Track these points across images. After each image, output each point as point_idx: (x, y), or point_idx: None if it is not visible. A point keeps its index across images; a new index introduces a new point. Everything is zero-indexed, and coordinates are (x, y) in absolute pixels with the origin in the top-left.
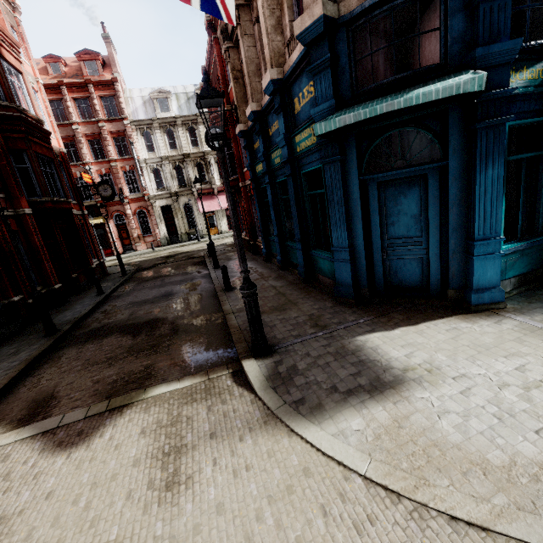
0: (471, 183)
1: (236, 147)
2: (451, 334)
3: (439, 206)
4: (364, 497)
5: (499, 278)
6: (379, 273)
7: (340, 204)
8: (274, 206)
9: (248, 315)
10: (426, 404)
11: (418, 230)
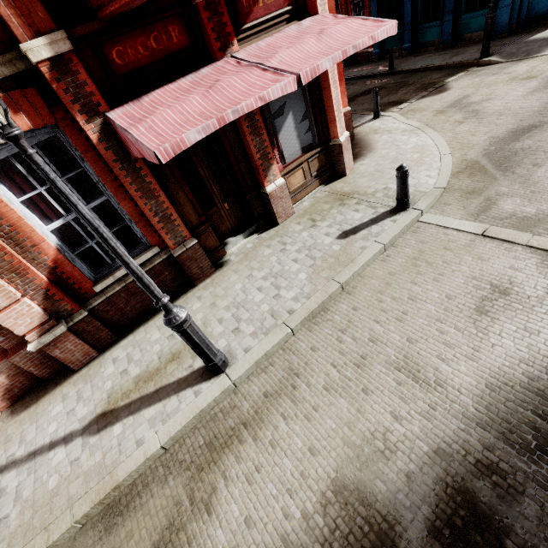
0: None
1: None
2: None
3: None
4: None
5: None
6: (524, 11)
7: None
8: None
9: (487, 32)
10: None
11: None
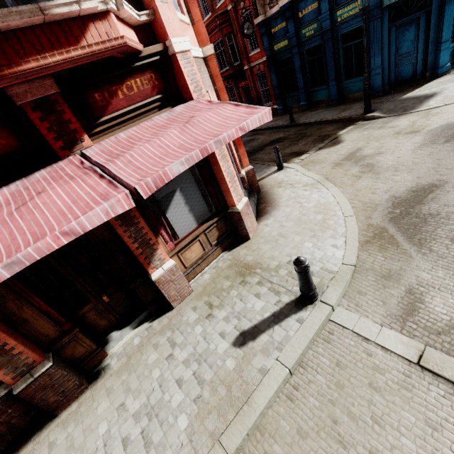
0: (441, 16)
1: (241, 37)
2: (438, 83)
3: (424, 32)
4: (450, 106)
5: (448, 59)
6: (392, 77)
7: (378, 42)
8: (301, 68)
9: (366, 94)
10: (449, 92)
11: (413, 47)
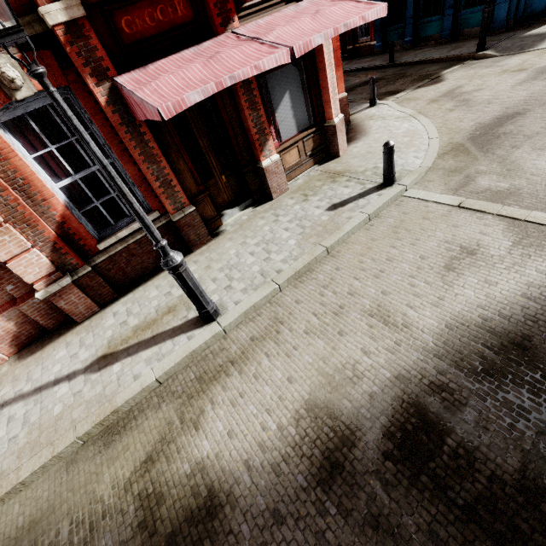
0: None
1: None
2: None
3: None
4: None
5: None
6: (521, 7)
7: None
8: None
9: (484, 26)
10: None
11: None
